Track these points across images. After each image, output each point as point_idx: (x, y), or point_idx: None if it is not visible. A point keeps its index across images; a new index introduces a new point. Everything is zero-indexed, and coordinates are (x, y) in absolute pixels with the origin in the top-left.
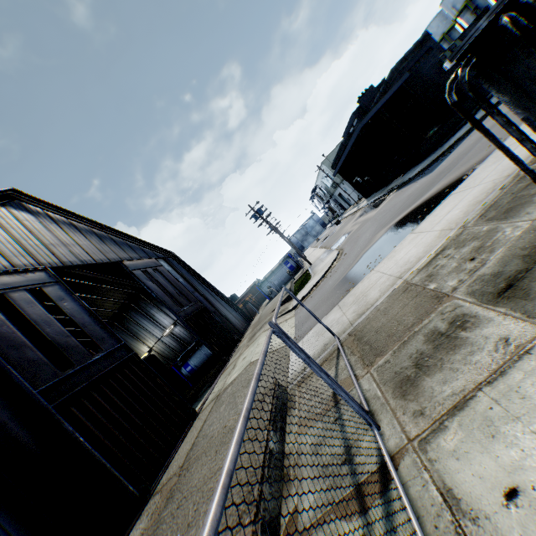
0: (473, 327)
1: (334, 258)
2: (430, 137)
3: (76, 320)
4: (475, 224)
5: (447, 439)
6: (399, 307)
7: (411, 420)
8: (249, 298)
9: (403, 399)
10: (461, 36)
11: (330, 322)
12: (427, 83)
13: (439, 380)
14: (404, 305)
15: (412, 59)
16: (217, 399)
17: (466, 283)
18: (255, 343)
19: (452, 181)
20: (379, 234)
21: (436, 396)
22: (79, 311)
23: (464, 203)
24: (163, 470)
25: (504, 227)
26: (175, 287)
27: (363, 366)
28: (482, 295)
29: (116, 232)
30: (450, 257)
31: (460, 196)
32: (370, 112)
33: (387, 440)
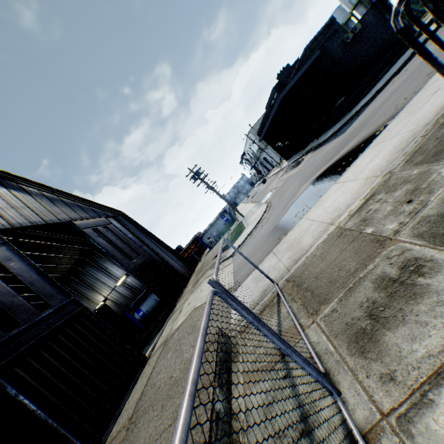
0: (433, 273)
1: (264, 210)
2: (339, 105)
3: (24, 279)
4: (402, 169)
5: (439, 420)
6: (336, 252)
7: (379, 385)
8: (193, 248)
9: (362, 356)
10: (360, 20)
11: (267, 268)
12: (334, 60)
13: (405, 336)
14: (342, 250)
15: (321, 40)
16: (165, 345)
17: (409, 225)
18: (198, 289)
19: (366, 137)
20: (303, 187)
21: (406, 356)
22: (28, 270)
23: (385, 153)
24: (114, 420)
25: (438, 168)
26: (124, 242)
27: (308, 314)
28: (434, 236)
29: (67, 195)
30: (382, 201)
31: (378, 147)
32: (289, 85)
33: (352, 410)
